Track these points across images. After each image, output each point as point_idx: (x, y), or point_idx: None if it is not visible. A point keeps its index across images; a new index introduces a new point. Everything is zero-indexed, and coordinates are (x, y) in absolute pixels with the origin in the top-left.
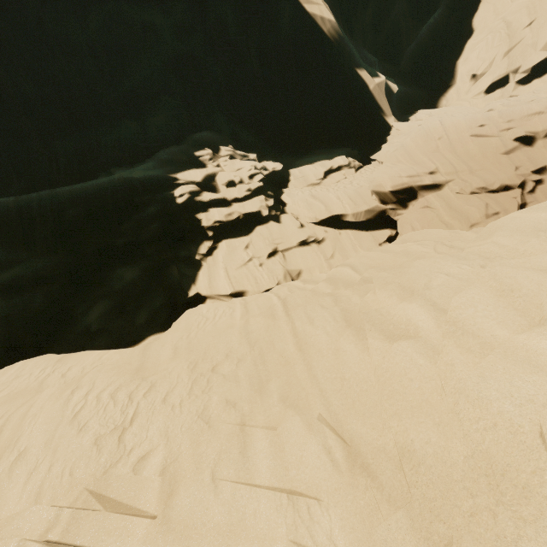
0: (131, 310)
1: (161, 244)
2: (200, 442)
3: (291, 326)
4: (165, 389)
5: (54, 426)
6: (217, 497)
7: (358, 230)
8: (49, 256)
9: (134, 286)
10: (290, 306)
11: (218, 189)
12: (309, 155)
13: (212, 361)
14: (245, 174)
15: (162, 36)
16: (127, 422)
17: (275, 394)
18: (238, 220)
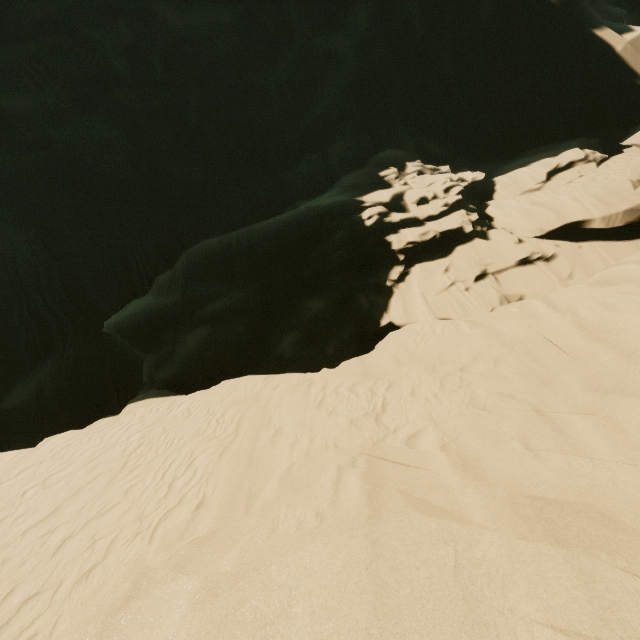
0: (319, 341)
1: (346, 273)
2: (482, 425)
3: (572, 318)
4: (408, 385)
5: (301, 411)
6: (543, 463)
7: (610, 240)
8: (246, 288)
9: (321, 316)
10: (558, 302)
11: (407, 208)
12: (520, 158)
13: (454, 364)
14: (439, 188)
15: (344, 59)
16: (378, 409)
17: (574, 385)
18: (433, 240)
